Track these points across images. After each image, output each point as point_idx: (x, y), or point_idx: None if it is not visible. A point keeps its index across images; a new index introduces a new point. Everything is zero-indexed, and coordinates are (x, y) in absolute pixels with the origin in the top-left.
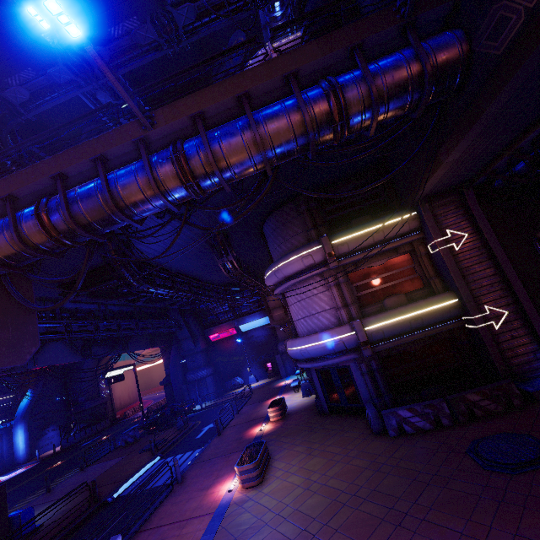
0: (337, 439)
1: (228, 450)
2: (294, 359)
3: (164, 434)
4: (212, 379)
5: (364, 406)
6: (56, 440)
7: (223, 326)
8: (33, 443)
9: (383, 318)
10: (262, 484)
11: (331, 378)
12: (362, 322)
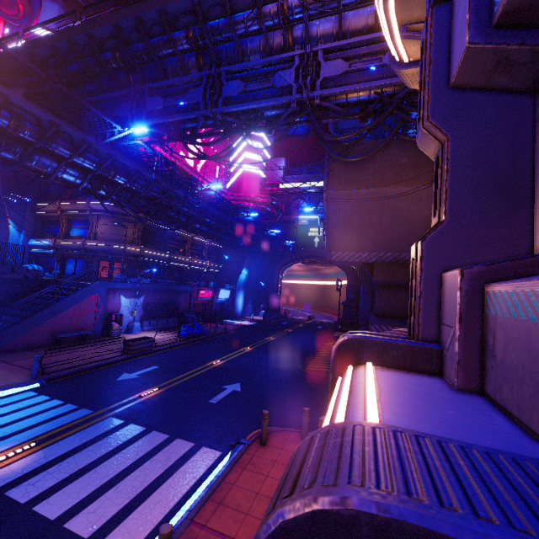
0: None
1: None
2: None
3: None
4: None
5: None
6: (250, 311)
7: None
8: (243, 307)
9: None
10: None
11: None
12: None
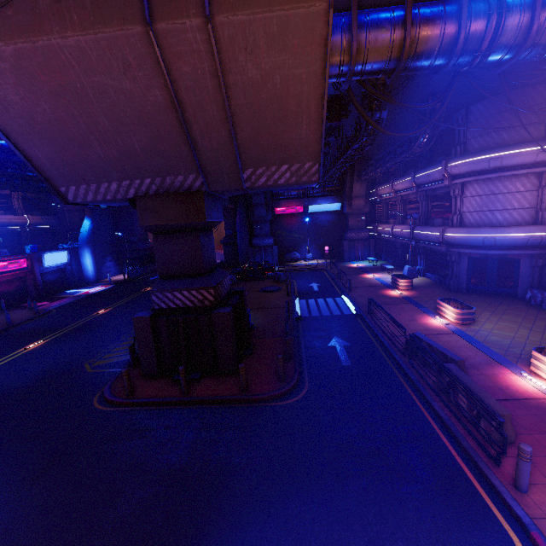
0: (507, 307)
1: (386, 302)
2: (446, 245)
3: (267, 283)
4: (277, 248)
5: (518, 291)
6: (113, 270)
7: (292, 202)
8: (97, 268)
9: None
10: (476, 324)
11: (485, 266)
12: None
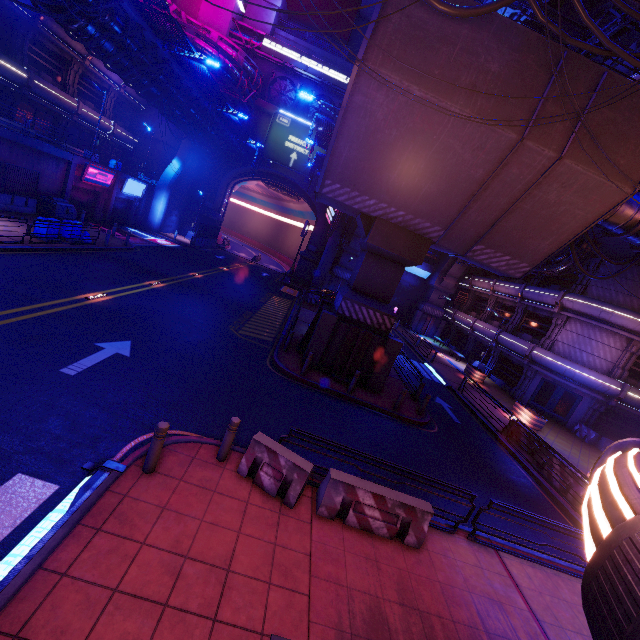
0: (560, 430)
1: (466, 385)
2: (529, 360)
3: None
4: None
5: (569, 421)
6: (173, 226)
7: None
8: (164, 217)
9: (639, 394)
10: (541, 432)
11: (552, 391)
12: (630, 388)
